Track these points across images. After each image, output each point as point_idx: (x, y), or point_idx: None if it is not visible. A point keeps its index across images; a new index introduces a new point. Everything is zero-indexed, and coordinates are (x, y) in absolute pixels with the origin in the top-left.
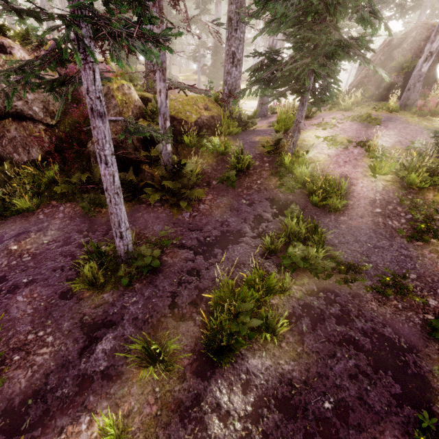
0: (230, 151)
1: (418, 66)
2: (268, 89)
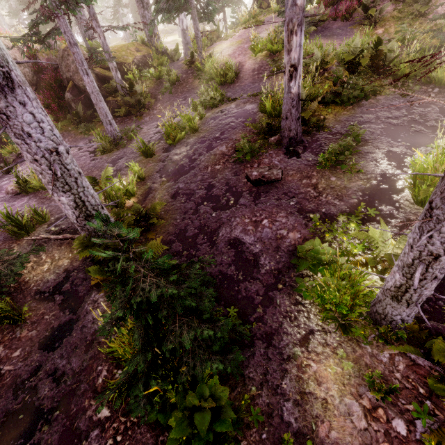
0: (164, 76)
1: None
2: (167, 15)
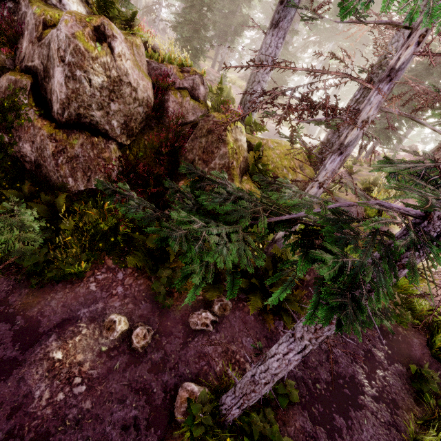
0: None
1: None
2: None
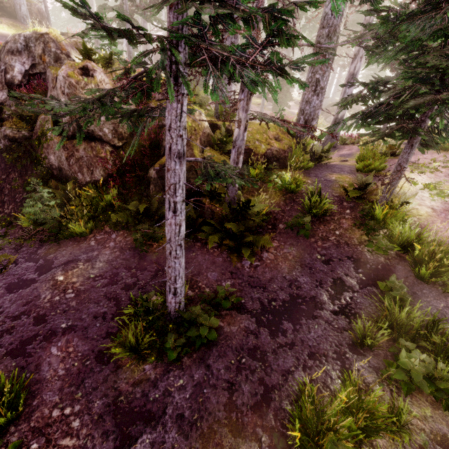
0: (300, 190)
1: None
2: (369, 126)
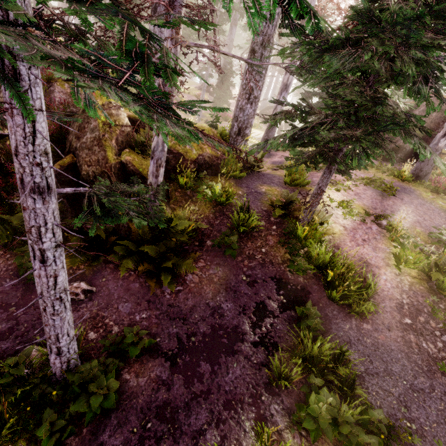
0: (231, 201)
1: (435, 140)
2: (295, 149)
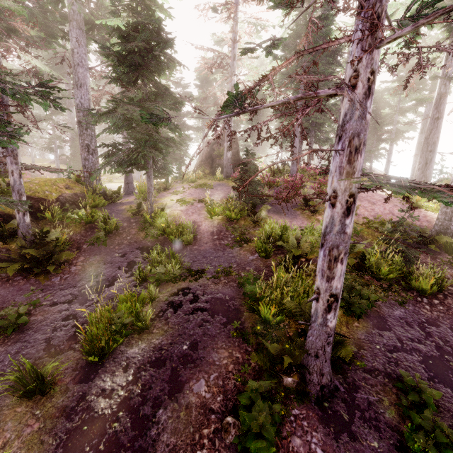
0: (98, 220)
1: (225, 154)
2: (119, 168)
